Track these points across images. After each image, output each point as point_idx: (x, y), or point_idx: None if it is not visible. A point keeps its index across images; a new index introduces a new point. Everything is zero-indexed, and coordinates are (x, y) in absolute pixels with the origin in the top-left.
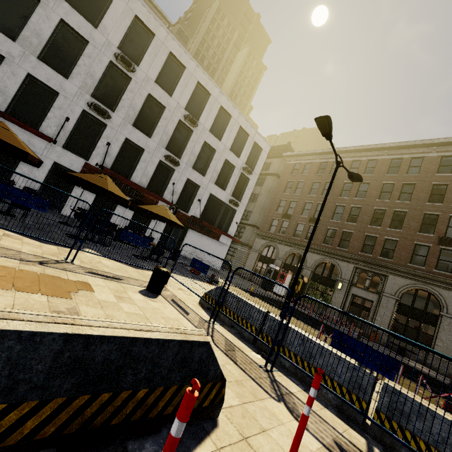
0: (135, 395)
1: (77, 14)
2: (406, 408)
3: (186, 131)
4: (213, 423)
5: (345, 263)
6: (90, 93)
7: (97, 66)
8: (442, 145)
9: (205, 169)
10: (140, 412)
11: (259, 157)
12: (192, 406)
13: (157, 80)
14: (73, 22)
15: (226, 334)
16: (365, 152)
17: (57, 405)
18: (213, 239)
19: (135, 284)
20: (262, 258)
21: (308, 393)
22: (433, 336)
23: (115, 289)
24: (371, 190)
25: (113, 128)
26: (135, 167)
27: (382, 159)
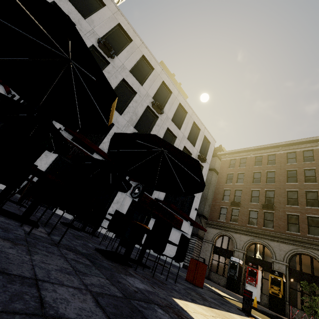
0: None
1: (69, 4)
2: None
3: (152, 116)
4: None
5: None
6: None
7: None
8: None
9: None
10: None
11: (208, 148)
12: None
13: (130, 72)
14: (65, 8)
15: None
16: (297, 145)
17: None
18: (173, 228)
19: None
20: (217, 249)
21: None
22: None
23: None
24: None
25: None
26: (102, 140)
27: (317, 149)
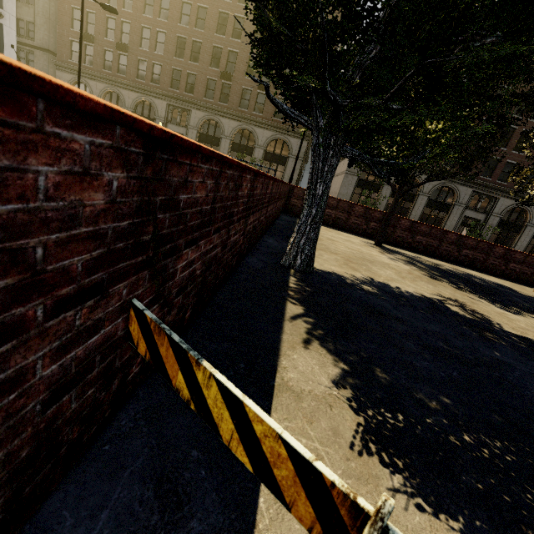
0: None
1: None
2: None
3: None
4: None
5: (159, 100)
6: None
7: None
8: None
9: None
10: None
11: None
12: None
13: None
14: None
15: None
16: None
17: None
18: None
19: None
20: None
21: None
22: None
23: None
24: (173, 9)
25: None
26: None
27: None
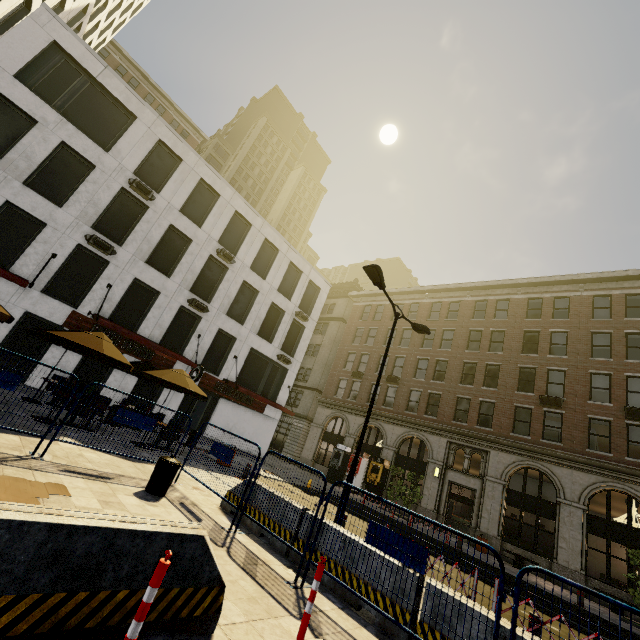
0: (114, 597)
1: (84, 137)
2: (448, 611)
3: (219, 268)
4: (206, 638)
5: (435, 436)
6: (91, 224)
7: (103, 193)
8: (526, 286)
9: (244, 315)
10: (118, 617)
11: (317, 298)
12: (163, 573)
13: (182, 208)
14: (78, 145)
15: (250, 545)
16: (445, 292)
17: (33, 601)
18: (256, 412)
19: (130, 484)
20: (327, 435)
21: (345, 611)
22: (554, 534)
23: (100, 492)
24: (457, 338)
25: (118, 266)
26: (146, 315)
27: (465, 301)
